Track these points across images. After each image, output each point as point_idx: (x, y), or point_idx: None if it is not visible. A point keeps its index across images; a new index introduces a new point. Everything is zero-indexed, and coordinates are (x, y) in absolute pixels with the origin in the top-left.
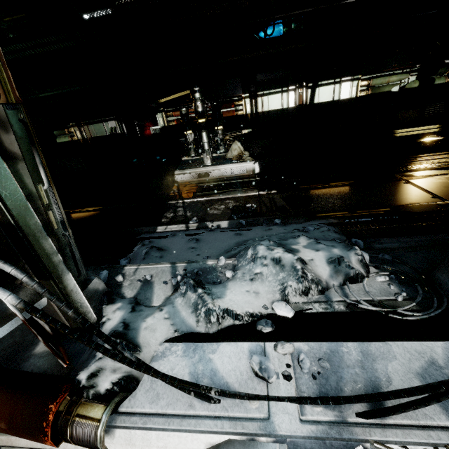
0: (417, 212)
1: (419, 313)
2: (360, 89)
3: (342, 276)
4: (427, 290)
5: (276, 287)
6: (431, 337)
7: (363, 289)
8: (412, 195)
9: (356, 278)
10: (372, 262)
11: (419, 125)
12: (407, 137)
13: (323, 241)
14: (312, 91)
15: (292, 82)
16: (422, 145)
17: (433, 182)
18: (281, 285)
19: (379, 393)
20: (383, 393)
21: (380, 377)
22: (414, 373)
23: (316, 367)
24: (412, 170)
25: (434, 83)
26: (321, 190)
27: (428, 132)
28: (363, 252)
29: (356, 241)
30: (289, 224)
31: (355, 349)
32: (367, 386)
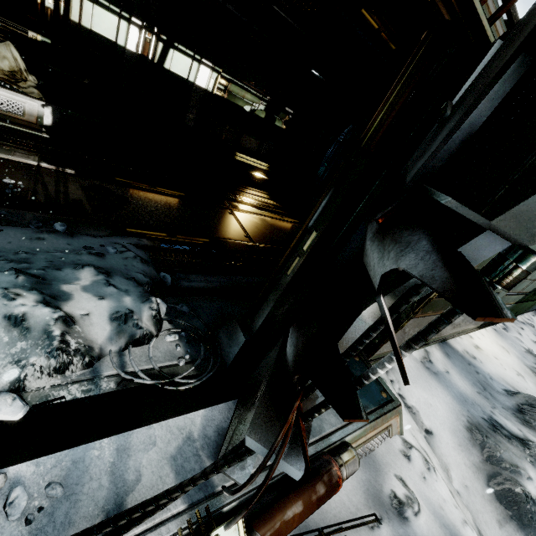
0: (230, 249)
1: (194, 380)
2: (218, 86)
3: (126, 338)
4: (209, 349)
5: (4, 368)
6: (196, 407)
7: (148, 353)
8: (231, 229)
9: (142, 339)
10: (169, 314)
11: (255, 158)
12: (244, 164)
13: (117, 280)
14: (165, 48)
15: (138, 13)
16: (253, 178)
17: (250, 220)
18: (15, 363)
19: (116, 518)
20: (120, 515)
21: (130, 479)
22: (168, 458)
23: (38, 501)
24: (239, 201)
25: (275, 123)
26: (145, 193)
27: (260, 168)
28: (162, 302)
29: (164, 276)
30: (81, 234)
31: (110, 448)
32: (110, 500)
